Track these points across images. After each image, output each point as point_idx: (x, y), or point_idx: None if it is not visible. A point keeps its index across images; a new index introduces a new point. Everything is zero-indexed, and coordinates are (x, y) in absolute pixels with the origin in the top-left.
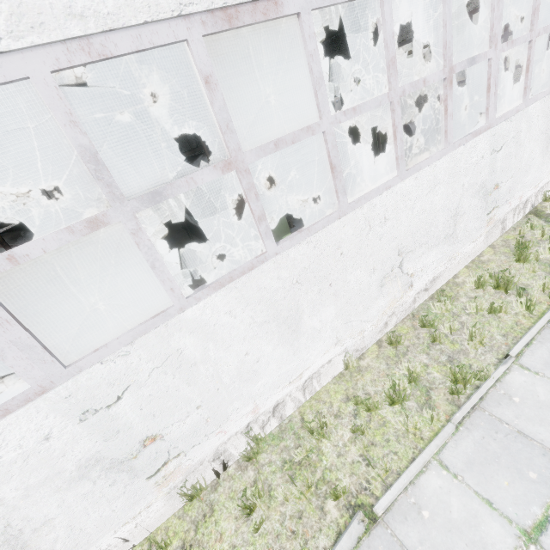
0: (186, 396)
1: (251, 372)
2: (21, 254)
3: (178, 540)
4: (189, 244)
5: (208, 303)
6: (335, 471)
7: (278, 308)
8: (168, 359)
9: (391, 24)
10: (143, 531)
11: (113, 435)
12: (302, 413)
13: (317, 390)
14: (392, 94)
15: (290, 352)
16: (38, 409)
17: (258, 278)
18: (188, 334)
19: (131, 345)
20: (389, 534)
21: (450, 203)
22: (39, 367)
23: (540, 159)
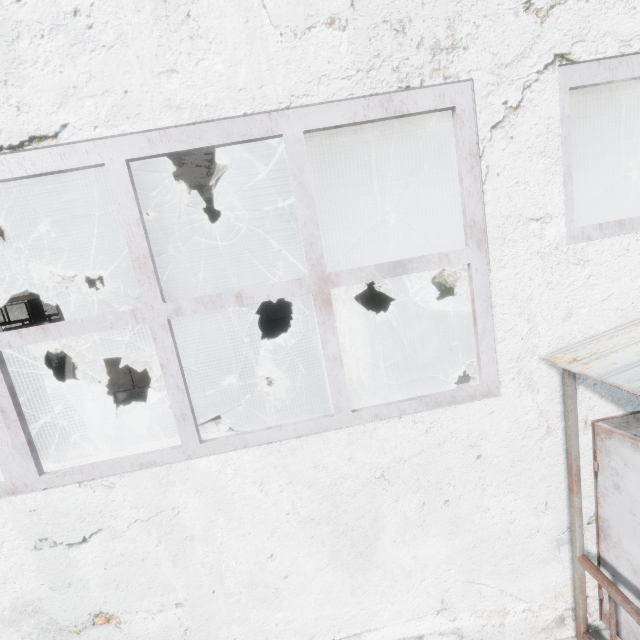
0: None
1: None
2: None
3: None
4: None
5: None
6: None
7: None
8: None
9: None
10: None
11: None
12: None
13: None
14: None
15: None
16: None
17: None
18: None
19: None
20: None
21: None
22: None
23: (332, 577)
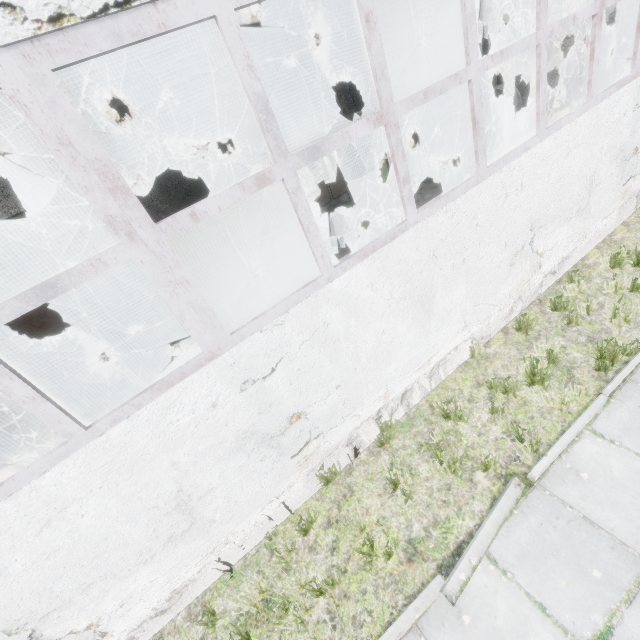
0: (328, 374)
1: (385, 353)
2: (201, 211)
3: (322, 517)
4: (252, 251)
5: (353, 274)
6: (478, 448)
7: (414, 284)
8: (315, 332)
9: None
10: (285, 512)
11: (266, 408)
12: (430, 401)
13: (442, 379)
14: (540, 34)
15: (421, 335)
16: (208, 375)
17: (398, 249)
18: (334, 307)
19: (285, 315)
20: (548, 495)
21: (587, 169)
22: (210, 332)
23: None
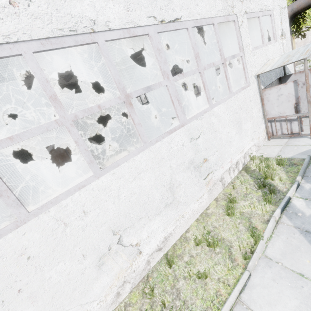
0: None
1: None
2: None
3: None
4: None
5: None
6: None
7: None
8: None
9: (42, 73)
10: None
11: None
12: None
13: None
14: (61, 120)
15: None
16: None
17: None
18: None
19: None
20: None
21: (162, 181)
22: None
23: (237, 136)
